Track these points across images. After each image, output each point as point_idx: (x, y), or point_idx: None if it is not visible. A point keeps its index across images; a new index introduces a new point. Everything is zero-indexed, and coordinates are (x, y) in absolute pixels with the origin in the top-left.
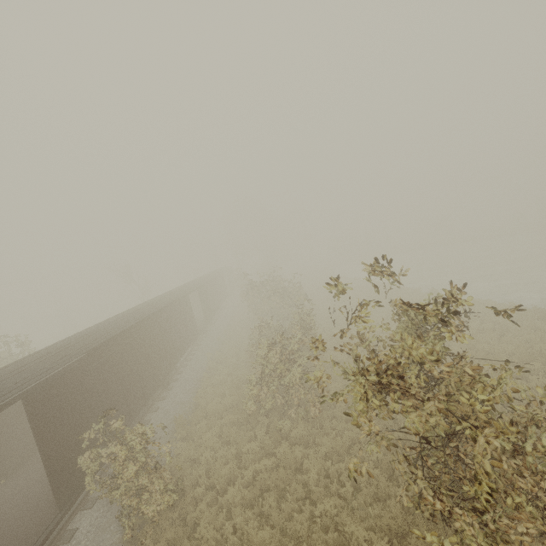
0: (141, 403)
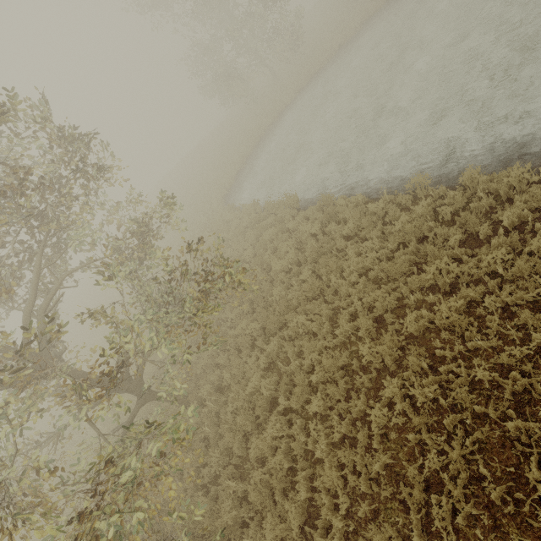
0: None
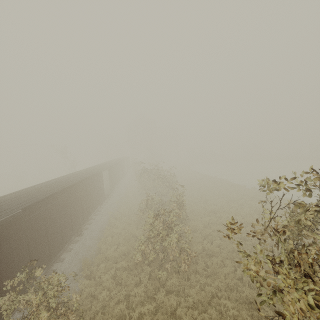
0: (59, 247)
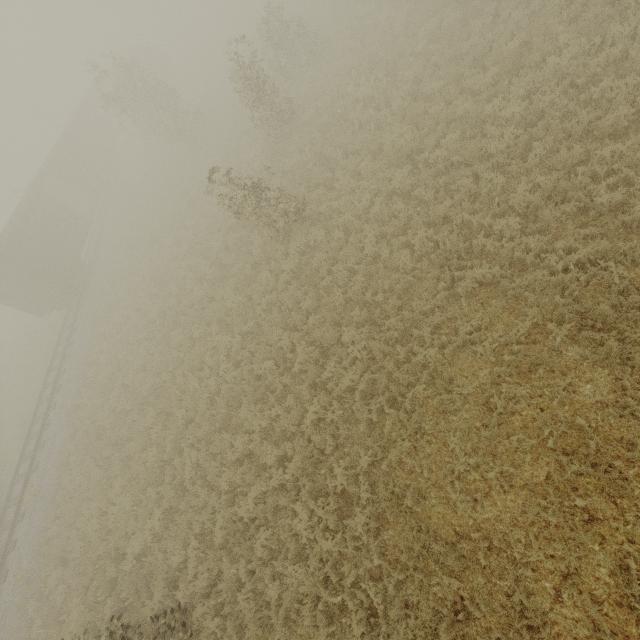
0: None
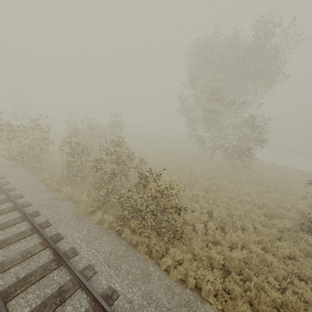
0: None
